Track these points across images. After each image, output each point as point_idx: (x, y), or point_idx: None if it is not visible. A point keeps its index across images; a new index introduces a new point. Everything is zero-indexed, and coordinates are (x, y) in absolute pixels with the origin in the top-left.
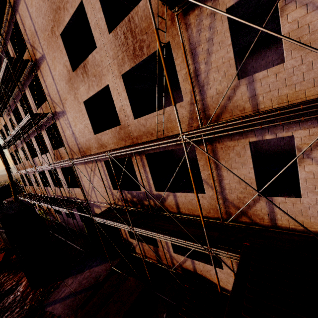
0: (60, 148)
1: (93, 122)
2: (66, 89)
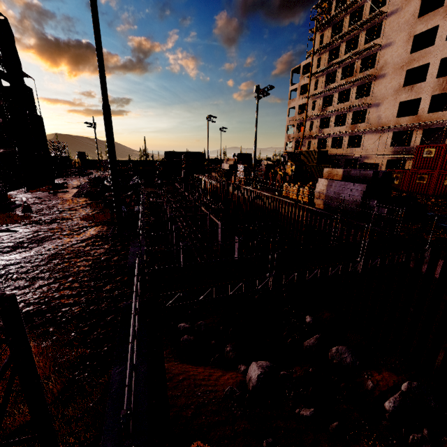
0: (359, 124)
1: (398, 112)
2: (391, 94)
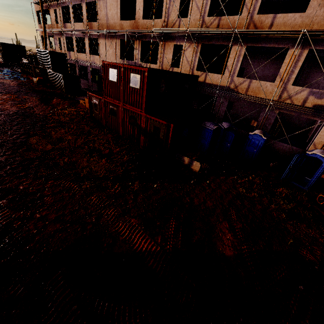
0: (93, 22)
1: (121, 13)
2: None
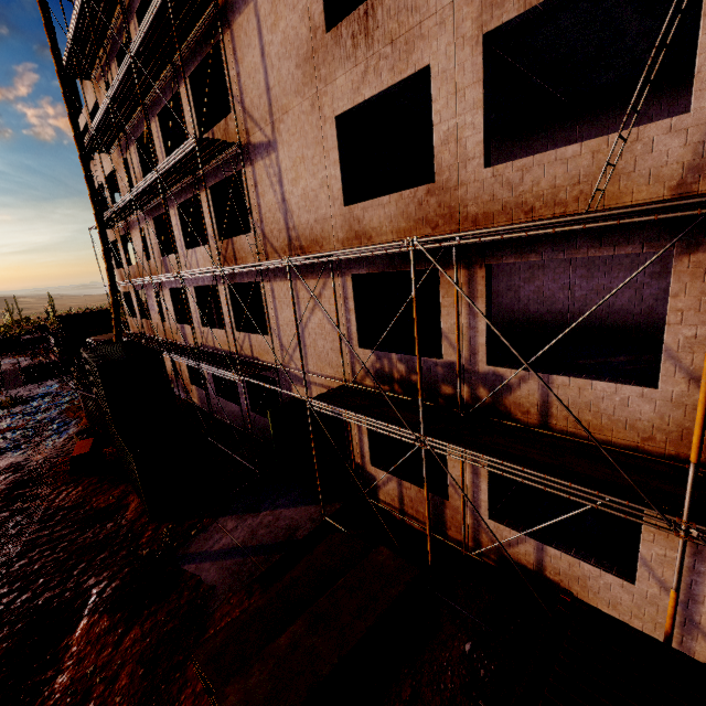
0: (239, 237)
1: (345, 176)
2: (295, 81)
